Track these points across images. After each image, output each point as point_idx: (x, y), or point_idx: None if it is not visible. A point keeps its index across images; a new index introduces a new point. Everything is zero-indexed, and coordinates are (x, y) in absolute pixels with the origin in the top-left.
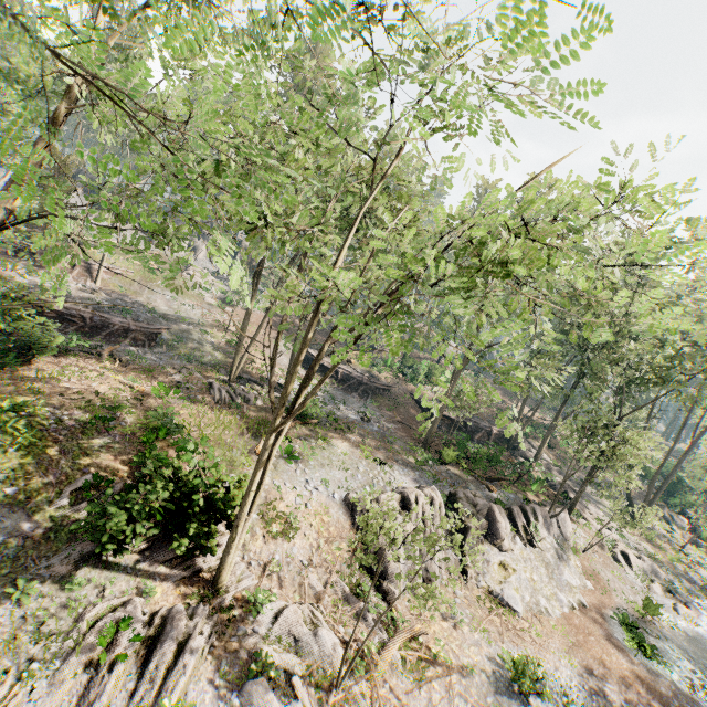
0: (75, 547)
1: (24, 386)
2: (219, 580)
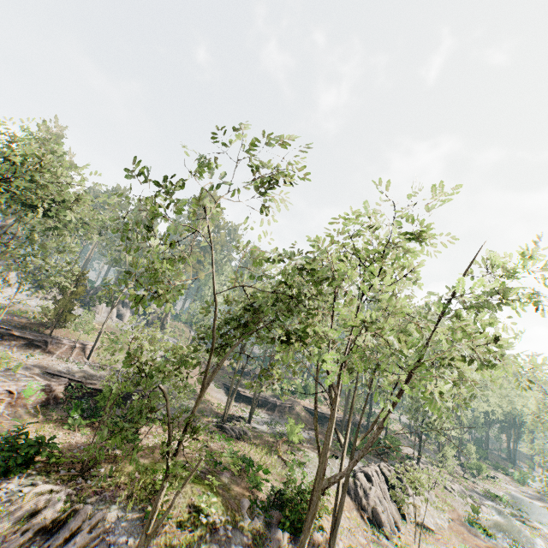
0: (268, 545)
1: (158, 452)
2: (334, 543)
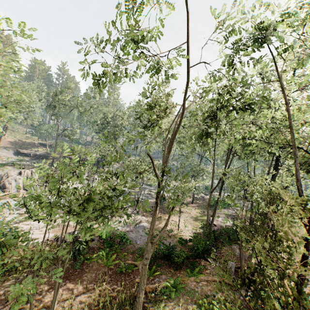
0: None
1: None
2: None
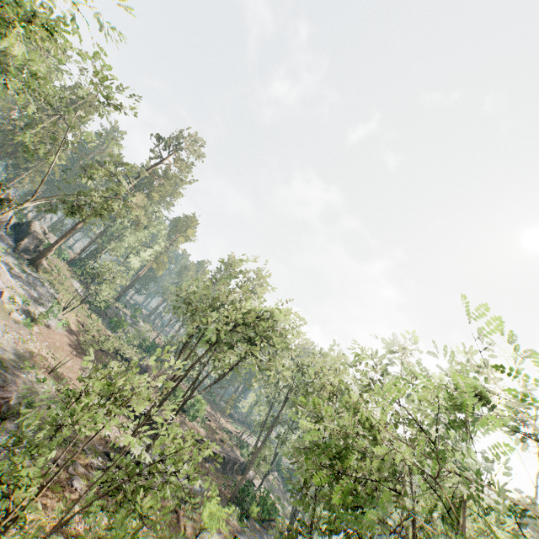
0: None
1: None
2: None
